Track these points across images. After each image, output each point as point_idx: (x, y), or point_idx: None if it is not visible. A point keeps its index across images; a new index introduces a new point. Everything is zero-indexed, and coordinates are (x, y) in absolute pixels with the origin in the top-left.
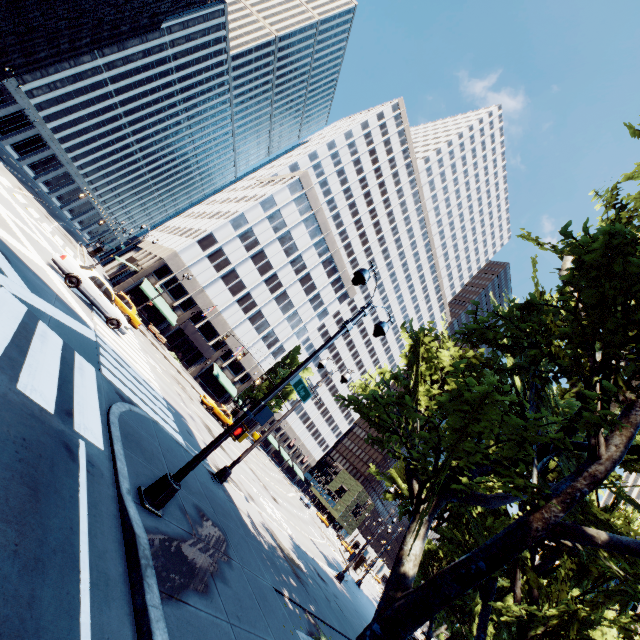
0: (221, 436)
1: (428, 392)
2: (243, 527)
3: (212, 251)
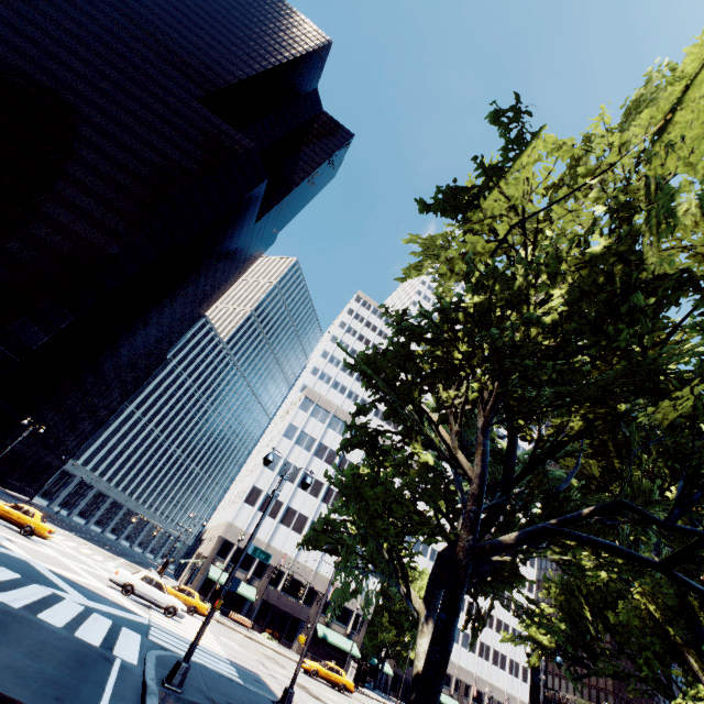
0: (209, 613)
1: None
2: None
3: (261, 502)
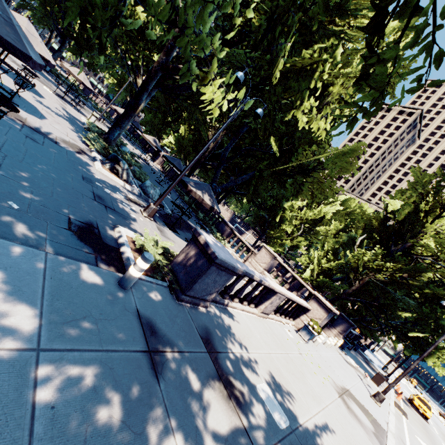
0: None
1: None
2: None
3: None
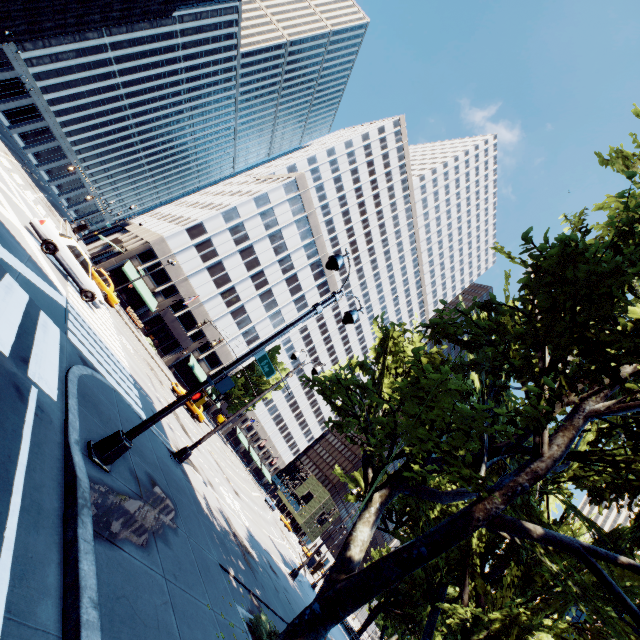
0: (179, 400)
1: (391, 385)
2: (196, 505)
3: (200, 241)
